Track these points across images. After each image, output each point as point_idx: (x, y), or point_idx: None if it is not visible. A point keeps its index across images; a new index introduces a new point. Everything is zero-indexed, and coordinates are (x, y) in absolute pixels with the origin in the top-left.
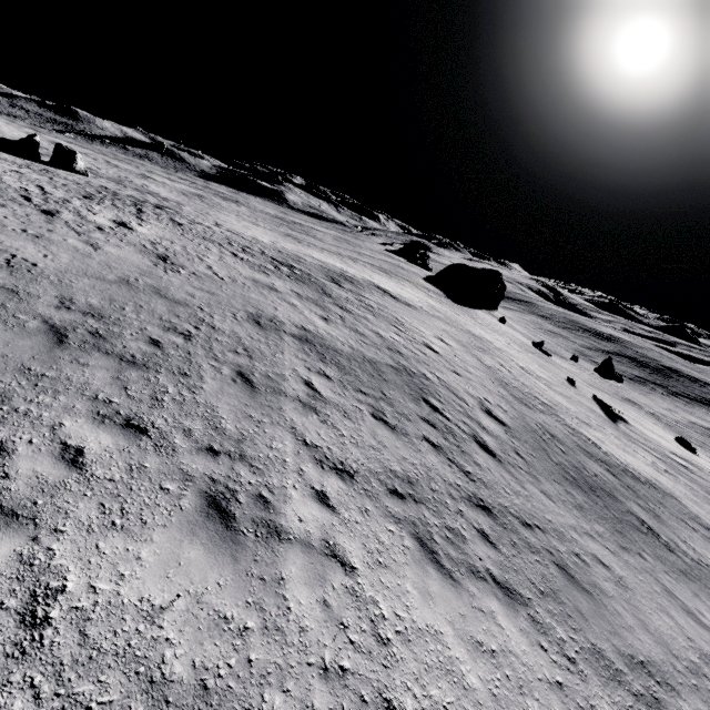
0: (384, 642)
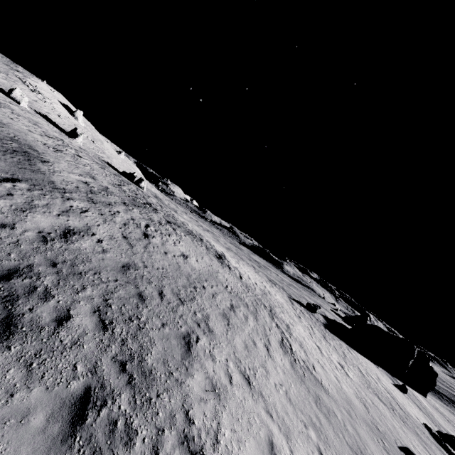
0: None
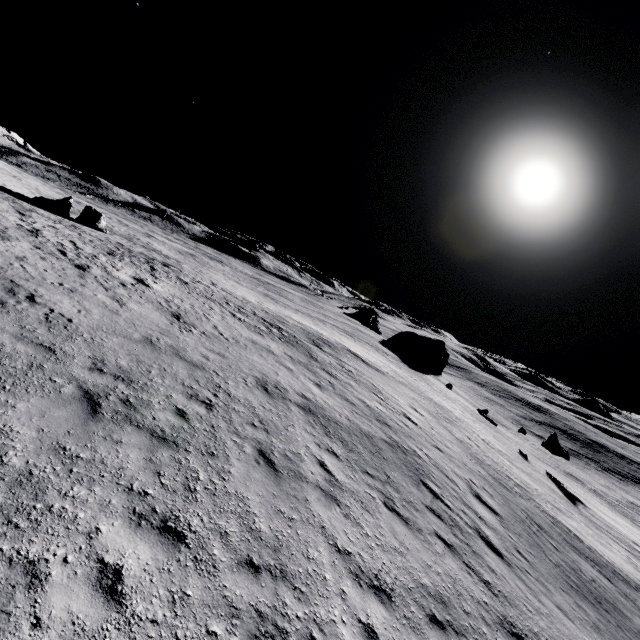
0: None
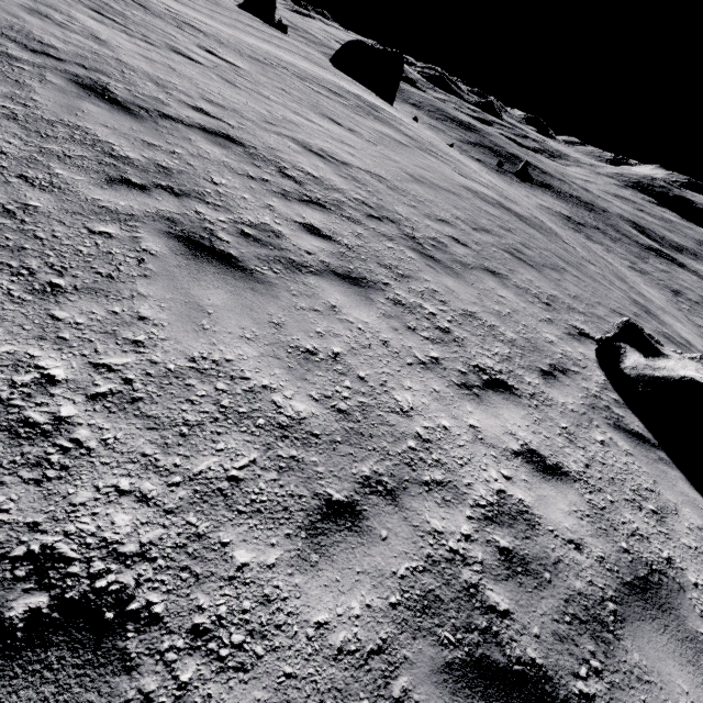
0: None
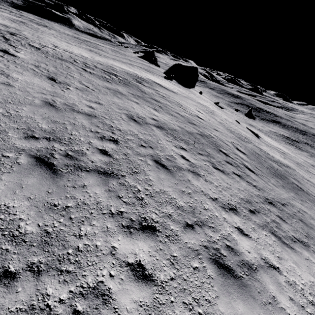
0: (313, 304)
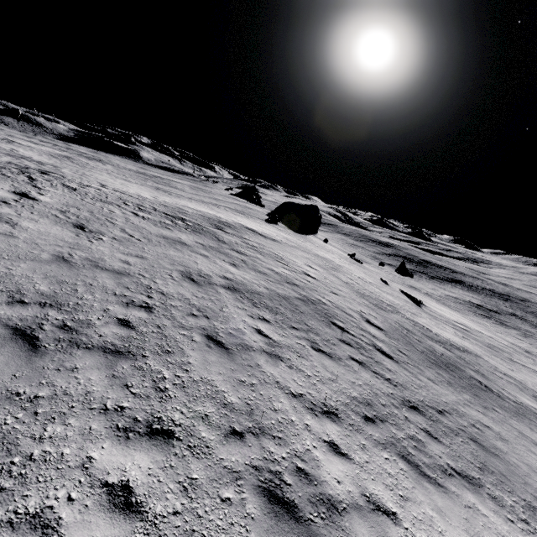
0: None
